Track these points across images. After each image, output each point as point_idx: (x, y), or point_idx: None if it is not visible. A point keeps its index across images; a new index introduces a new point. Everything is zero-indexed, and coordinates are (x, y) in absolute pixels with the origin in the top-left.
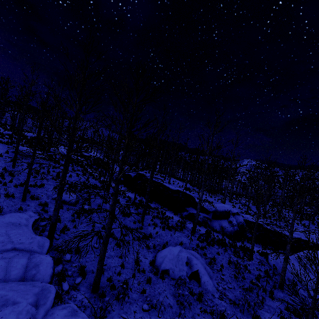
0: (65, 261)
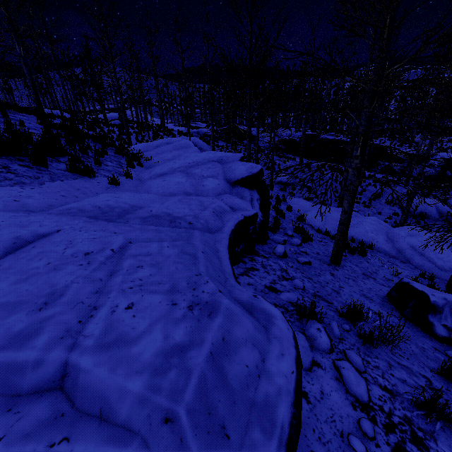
0: None
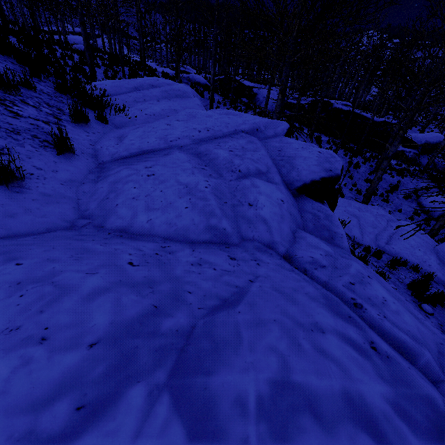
0: None
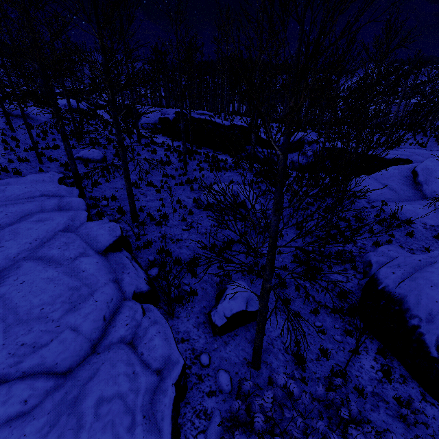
0: (102, 207)
